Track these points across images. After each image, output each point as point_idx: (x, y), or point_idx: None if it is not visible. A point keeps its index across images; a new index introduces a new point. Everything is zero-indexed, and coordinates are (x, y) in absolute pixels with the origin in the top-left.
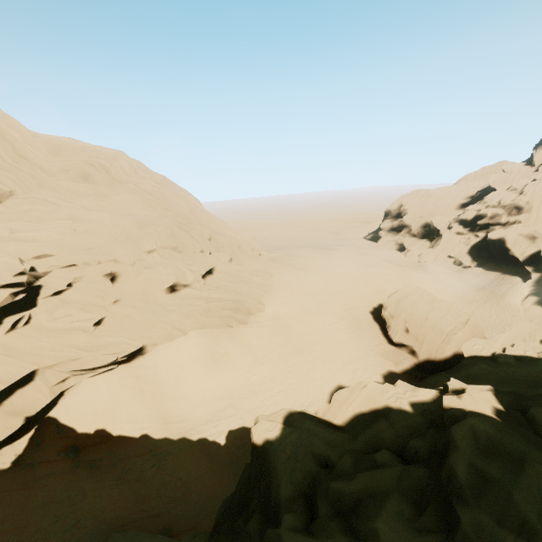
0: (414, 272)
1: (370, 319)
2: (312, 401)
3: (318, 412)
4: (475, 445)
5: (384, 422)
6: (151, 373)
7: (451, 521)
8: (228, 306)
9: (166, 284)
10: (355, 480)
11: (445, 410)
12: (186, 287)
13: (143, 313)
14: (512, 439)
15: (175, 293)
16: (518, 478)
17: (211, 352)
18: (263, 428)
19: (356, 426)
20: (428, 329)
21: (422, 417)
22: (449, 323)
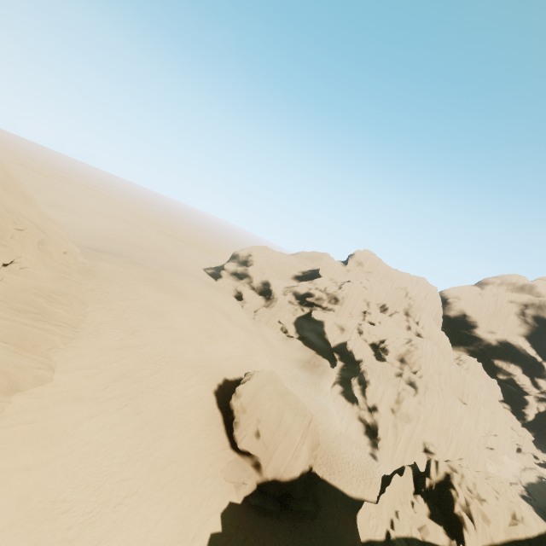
0: (253, 333)
1: (214, 405)
2: None
3: None
4: None
5: None
6: None
7: None
8: None
9: None
10: None
11: None
12: None
13: None
14: None
15: None
16: None
17: None
18: None
19: None
20: (282, 436)
21: None
22: (299, 428)
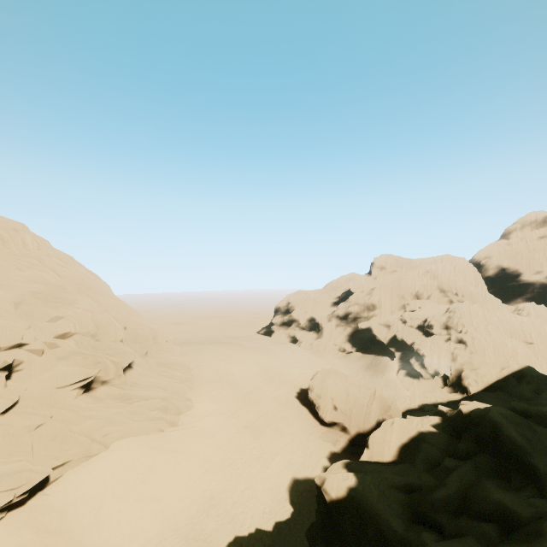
0: (314, 359)
1: (298, 404)
2: (272, 505)
3: (361, 460)
4: (509, 421)
5: (426, 443)
6: (58, 516)
7: (531, 471)
8: (156, 404)
9: (84, 380)
10: (449, 483)
11: (466, 415)
12: (104, 384)
13: (49, 423)
14: (517, 415)
15: (90, 393)
16: (538, 434)
17: (142, 468)
18: (339, 479)
19: (407, 455)
20: (352, 402)
21: (445, 433)
22: (365, 396)
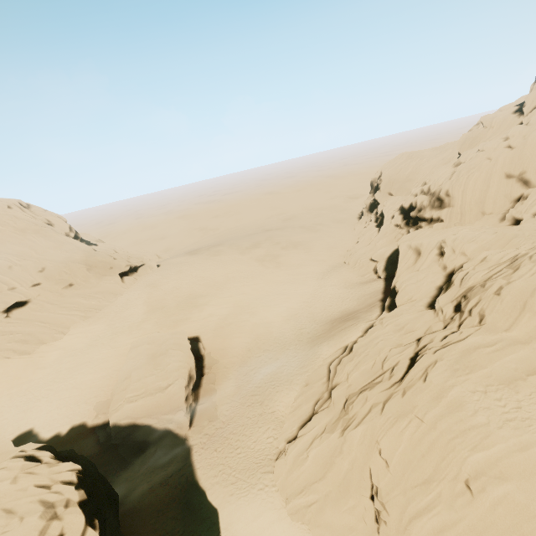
0: (297, 285)
1: None
2: None
3: None
4: None
5: None
6: None
7: None
8: (15, 338)
9: None
10: None
11: None
12: None
13: None
14: None
15: None
16: None
17: None
18: None
19: None
20: (120, 390)
21: None
22: (140, 387)
